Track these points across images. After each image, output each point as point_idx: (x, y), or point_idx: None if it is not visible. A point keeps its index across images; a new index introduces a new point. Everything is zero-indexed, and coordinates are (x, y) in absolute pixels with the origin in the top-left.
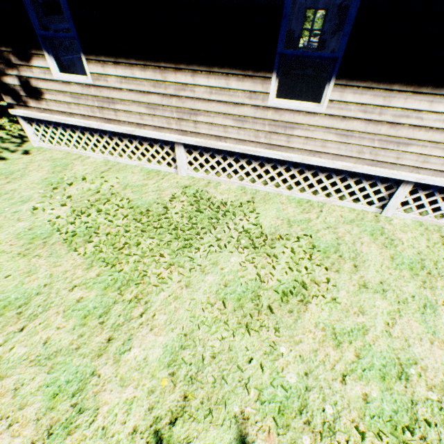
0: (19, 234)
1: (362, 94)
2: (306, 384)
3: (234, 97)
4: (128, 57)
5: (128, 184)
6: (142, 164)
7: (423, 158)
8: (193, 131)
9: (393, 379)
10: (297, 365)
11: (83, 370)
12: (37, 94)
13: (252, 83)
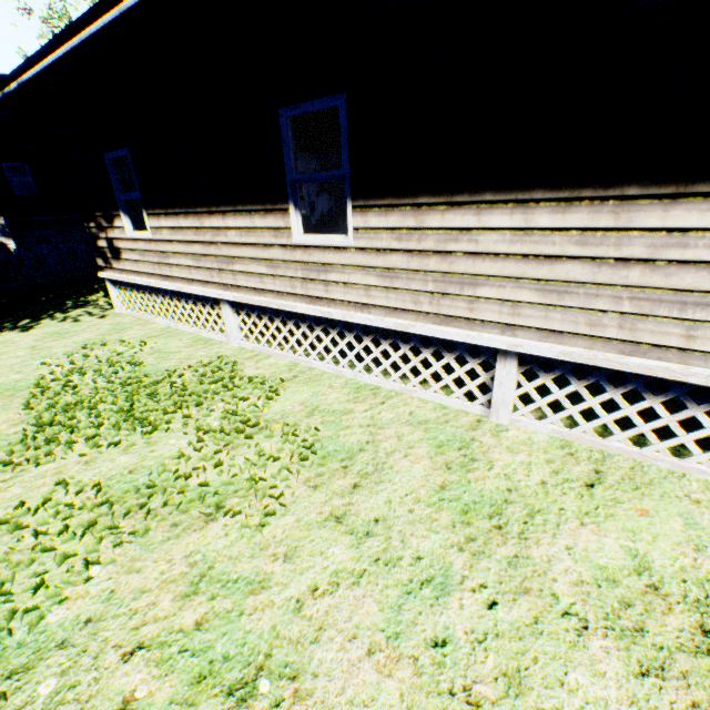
0: (3, 384)
1: (388, 216)
2: (71, 637)
3: (262, 237)
4: (175, 208)
5: (161, 350)
6: (198, 330)
7: (509, 307)
8: (234, 284)
9: (215, 689)
10: (93, 602)
11: None
12: (118, 254)
13: (275, 218)
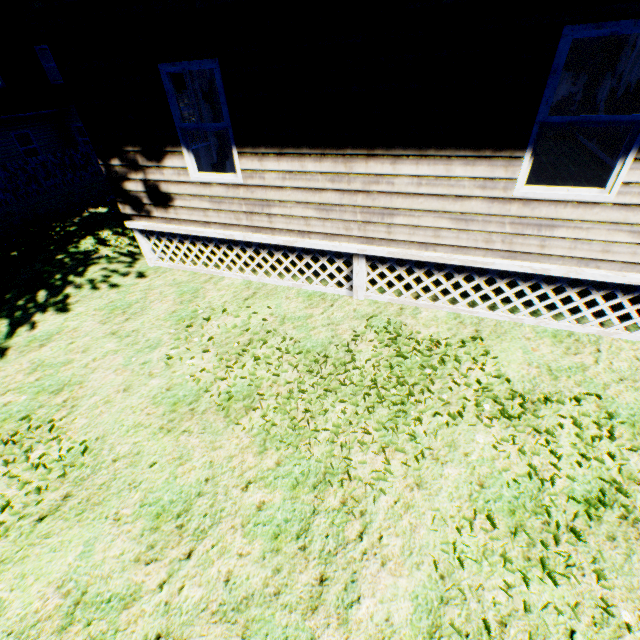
0: (154, 396)
1: None
2: None
3: (456, 188)
4: (299, 146)
5: (285, 316)
6: (298, 284)
7: None
8: (385, 237)
9: None
10: None
11: (294, 636)
12: (165, 200)
13: (489, 167)
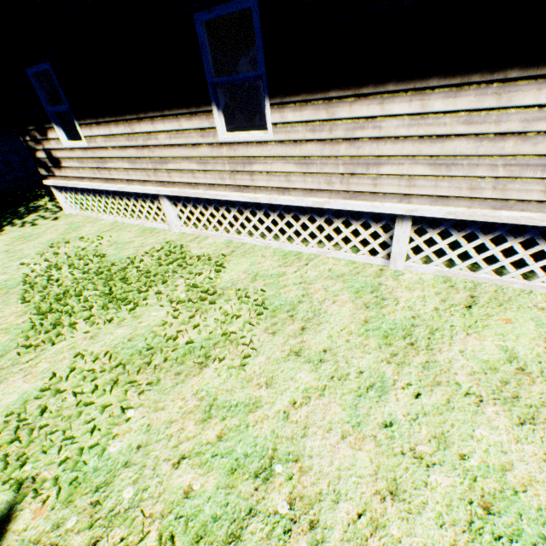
0: None
1: (302, 110)
2: (130, 459)
3: (190, 138)
4: (104, 117)
5: (117, 242)
6: (142, 222)
7: (406, 180)
8: (169, 181)
9: (245, 475)
10: (137, 434)
11: None
12: (58, 163)
13: (200, 120)
